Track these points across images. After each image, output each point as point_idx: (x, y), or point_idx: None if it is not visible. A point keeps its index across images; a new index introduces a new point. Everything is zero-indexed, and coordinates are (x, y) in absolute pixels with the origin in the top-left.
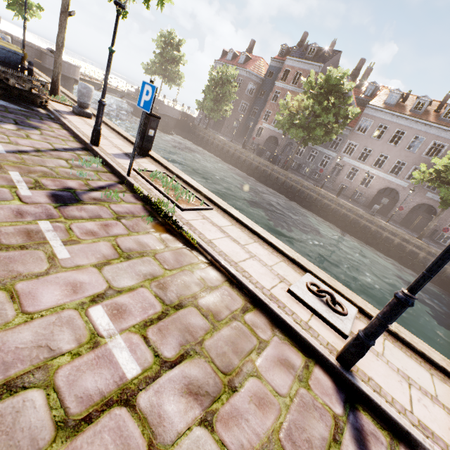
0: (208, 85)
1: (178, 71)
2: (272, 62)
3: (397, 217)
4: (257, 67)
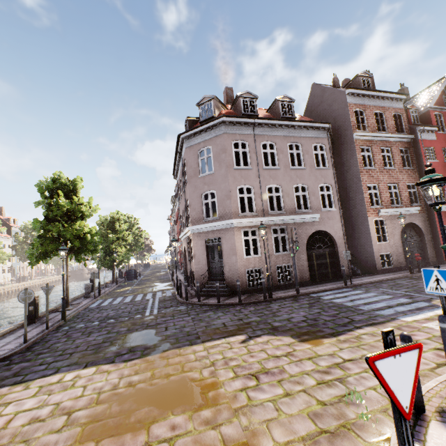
0: None
1: None
2: None
3: None
4: None
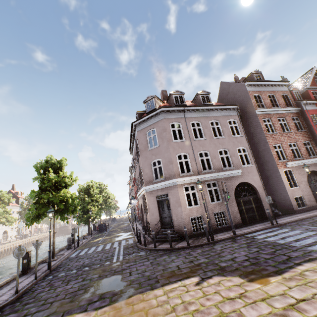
0: None
1: None
2: None
3: None
4: None
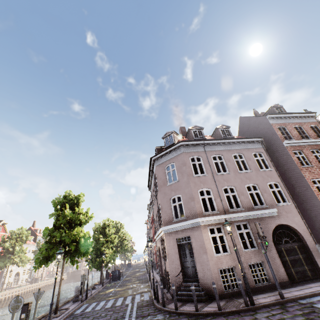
0: None
1: None
2: None
3: None
4: None
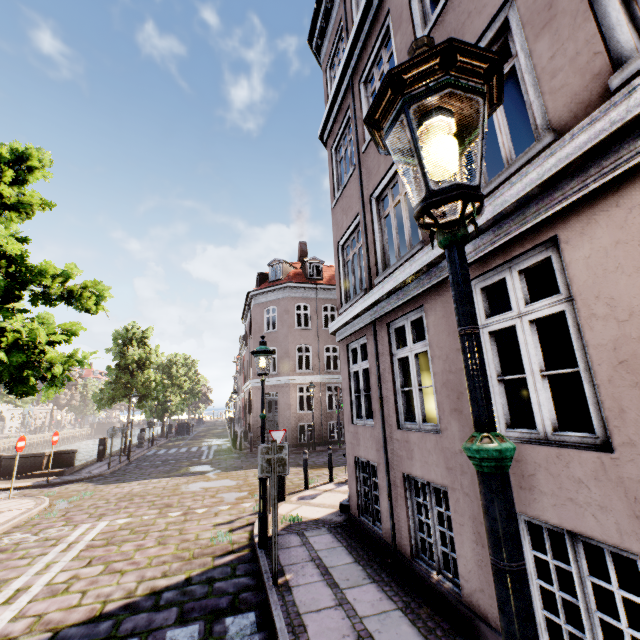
0: None
1: None
2: None
3: None
4: None
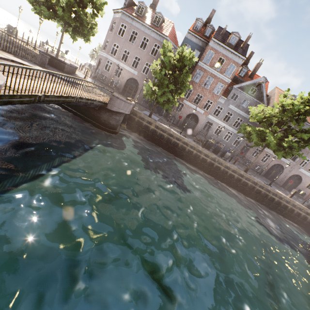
0: (156, 64)
1: (96, 24)
2: (188, 35)
3: (280, 182)
4: (172, 34)
